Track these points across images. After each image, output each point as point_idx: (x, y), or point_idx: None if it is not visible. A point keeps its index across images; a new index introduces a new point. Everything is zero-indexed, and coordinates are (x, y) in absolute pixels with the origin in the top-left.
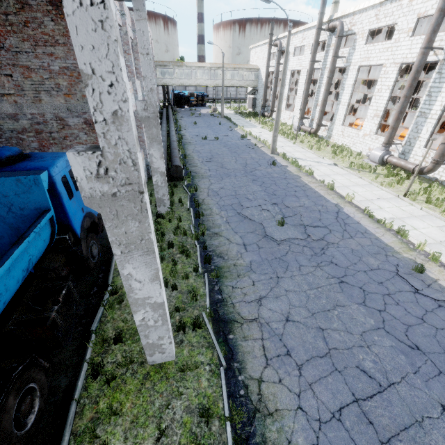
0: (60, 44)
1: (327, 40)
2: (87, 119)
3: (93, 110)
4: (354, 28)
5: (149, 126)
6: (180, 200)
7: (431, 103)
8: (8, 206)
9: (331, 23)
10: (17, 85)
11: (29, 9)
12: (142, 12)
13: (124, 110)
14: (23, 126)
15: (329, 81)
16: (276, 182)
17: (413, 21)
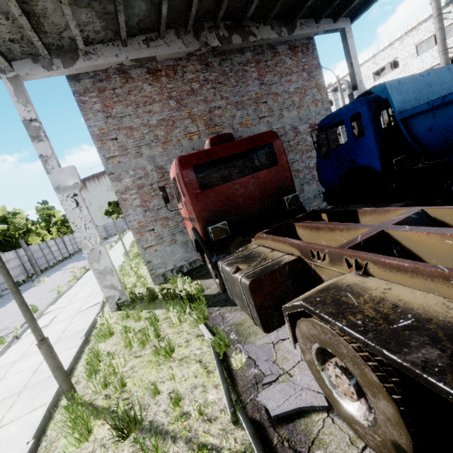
0: (294, 73)
1: (332, 98)
2: (311, 123)
3: None
4: None
5: None
6: None
7: None
8: (447, 92)
9: (335, 85)
10: (269, 109)
11: (278, 55)
12: (350, 33)
13: None
14: None
15: None
16: None
17: (412, 49)
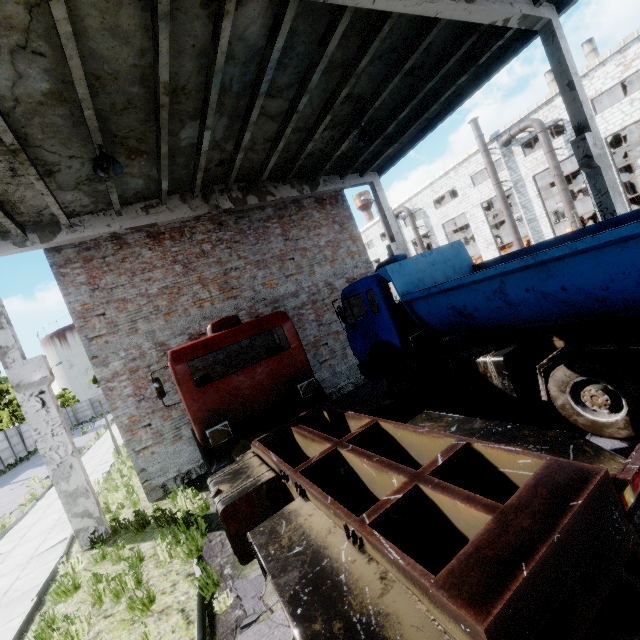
0: (324, 226)
1: None
2: (348, 278)
3: (585, 115)
4: (417, 207)
5: None
6: None
7: (530, 210)
8: (452, 268)
9: (395, 212)
10: (297, 266)
11: (303, 209)
12: (379, 186)
13: (592, 114)
14: (302, 301)
15: (422, 246)
16: None
17: (468, 180)
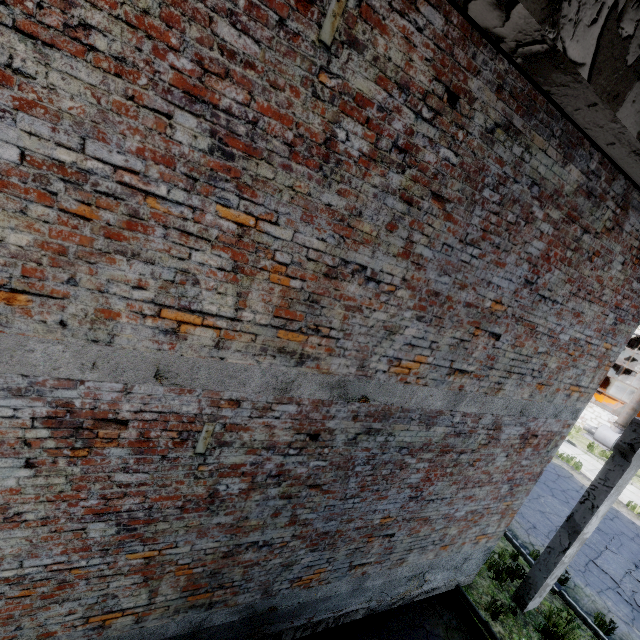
0: (599, 302)
1: None
2: (530, 428)
3: None
4: None
5: (632, 466)
6: (515, 554)
7: None
8: None
9: None
10: (489, 356)
11: (615, 234)
12: None
13: None
14: (428, 438)
15: None
16: (562, 487)
17: None
